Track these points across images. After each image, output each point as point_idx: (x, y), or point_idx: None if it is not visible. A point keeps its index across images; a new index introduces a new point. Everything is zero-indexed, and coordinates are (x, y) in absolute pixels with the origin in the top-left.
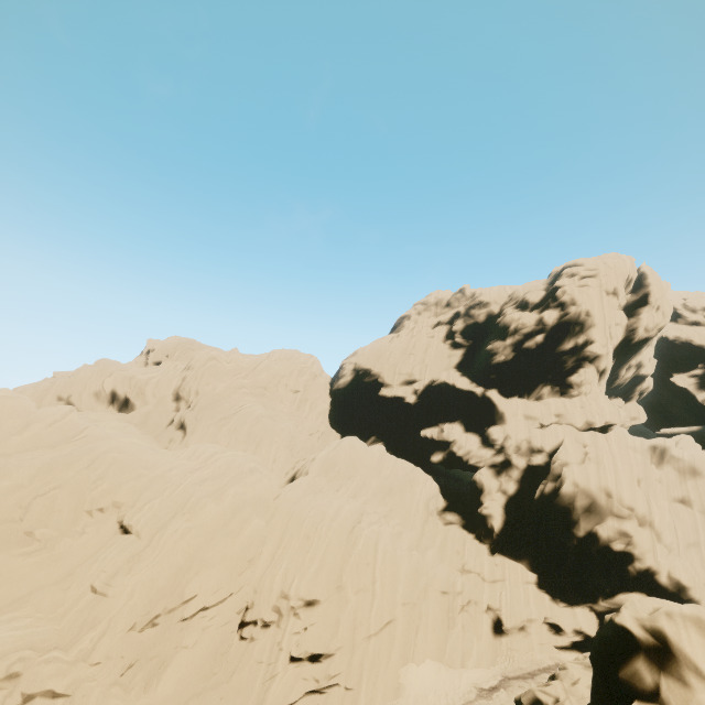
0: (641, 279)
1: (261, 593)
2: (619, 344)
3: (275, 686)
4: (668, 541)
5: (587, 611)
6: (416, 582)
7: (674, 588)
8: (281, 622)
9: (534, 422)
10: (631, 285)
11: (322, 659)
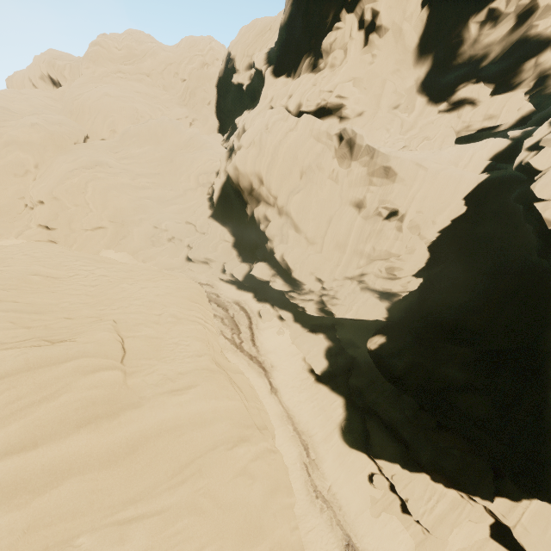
0: None
1: (26, 192)
2: None
3: (30, 232)
4: (308, 235)
5: (246, 267)
6: (135, 215)
7: (285, 267)
8: (35, 208)
9: (268, 105)
10: None
11: (50, 228)
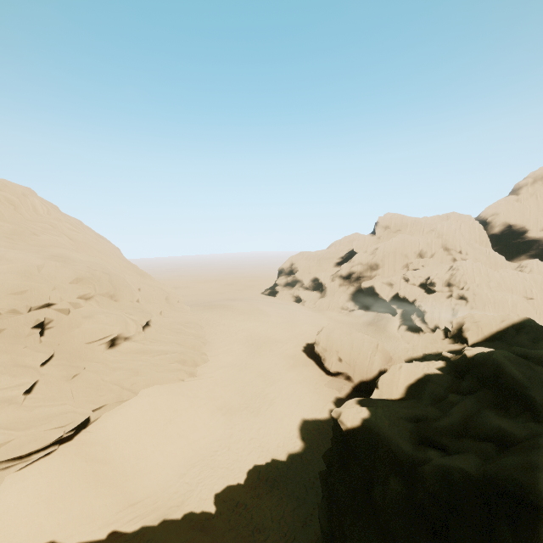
0: None
1: None
2: None
3: None
4: None
5: None
6: None
7: None
8: None
9: None
10: None
11: None
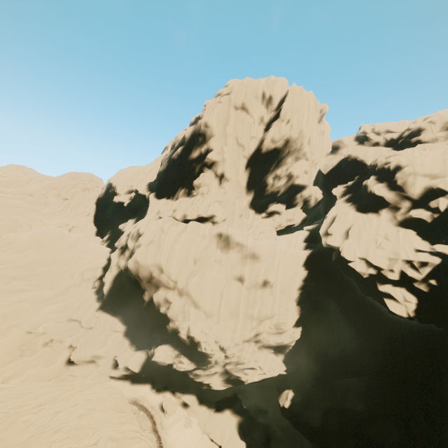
0: (285, 97)
1: None
2: (253, 154)
3: None
4: (207, 309)
5: (142, 355)
6: (2, 323)
7: (190, 344)
8: None
9: (157, 216)
10: (275, 103)
11: None
